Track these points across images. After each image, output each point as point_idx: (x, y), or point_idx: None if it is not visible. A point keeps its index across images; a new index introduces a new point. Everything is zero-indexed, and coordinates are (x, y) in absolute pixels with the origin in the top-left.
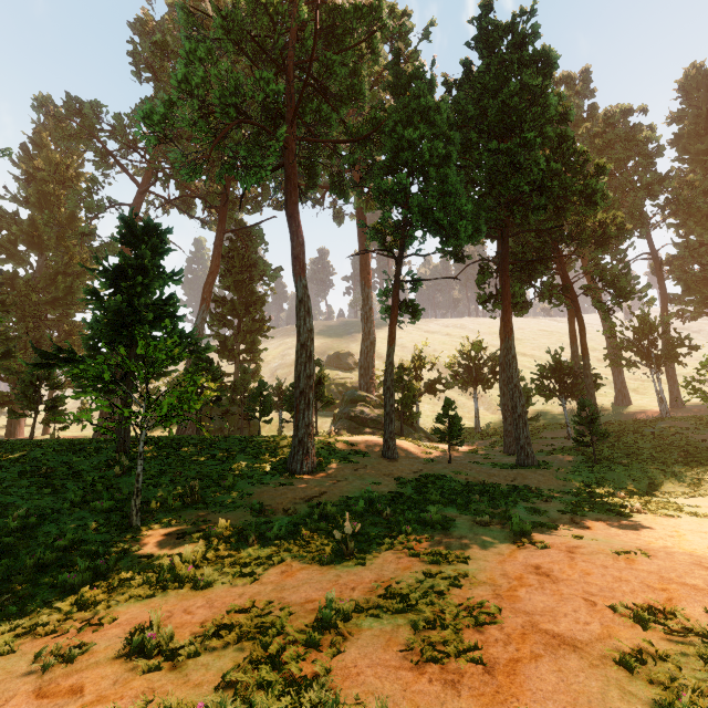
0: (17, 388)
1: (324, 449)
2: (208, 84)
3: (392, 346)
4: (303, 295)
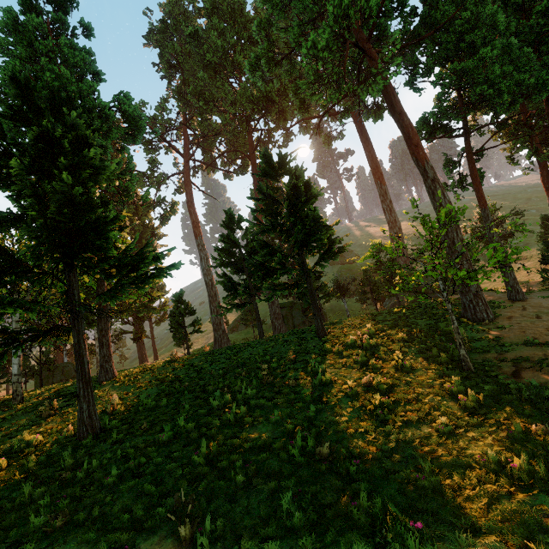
0: (170, 320)
1: (458, 306)
2: (350, 5)
3: (487, 208)
4: (434, 175)
